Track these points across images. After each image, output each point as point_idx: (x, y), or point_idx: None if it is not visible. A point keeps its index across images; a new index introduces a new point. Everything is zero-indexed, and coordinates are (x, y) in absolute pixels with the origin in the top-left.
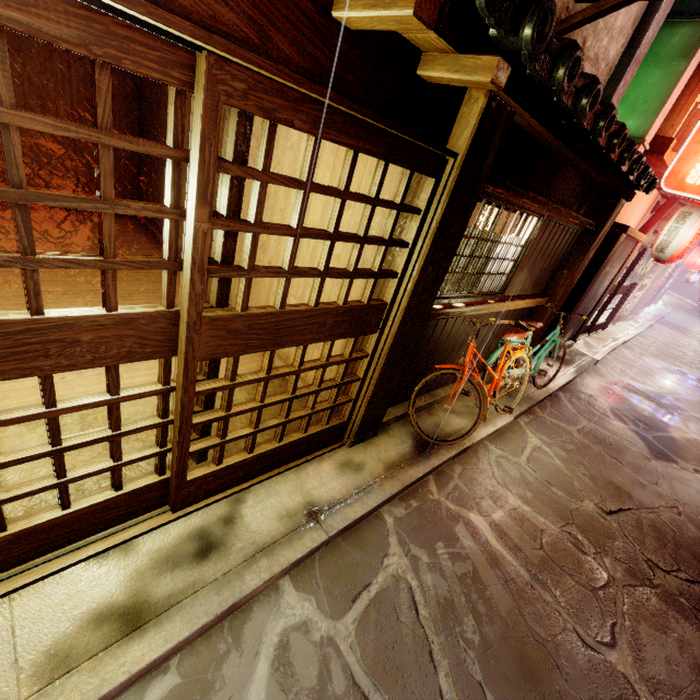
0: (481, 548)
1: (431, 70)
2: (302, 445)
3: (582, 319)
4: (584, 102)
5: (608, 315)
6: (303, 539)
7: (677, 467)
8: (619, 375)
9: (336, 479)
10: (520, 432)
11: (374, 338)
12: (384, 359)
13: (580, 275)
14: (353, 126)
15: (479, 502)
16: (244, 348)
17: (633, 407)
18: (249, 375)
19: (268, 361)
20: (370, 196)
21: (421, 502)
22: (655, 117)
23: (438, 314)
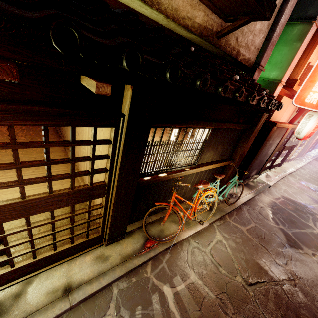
0: (163, 310)
1: (83, 82)
2: (72, 250)
3: (261, 165)
4: (198, 84)
5: (281, 159)
6: (54, 308)
7: (302, 252)
8: (282, 193)
9: (90, 267)
10: (212, 231)
11: (104, 198)
12: (112, 208)
13: (248, 149)
14: (34, 116)
15: (172, 278)
16: (3, 220)
17: (285, 213)
18: (17, 228)
19: (26, 221)
20: (70, 141)
21: (138, 279)
22: (286, 70)
23: (147, 182)
